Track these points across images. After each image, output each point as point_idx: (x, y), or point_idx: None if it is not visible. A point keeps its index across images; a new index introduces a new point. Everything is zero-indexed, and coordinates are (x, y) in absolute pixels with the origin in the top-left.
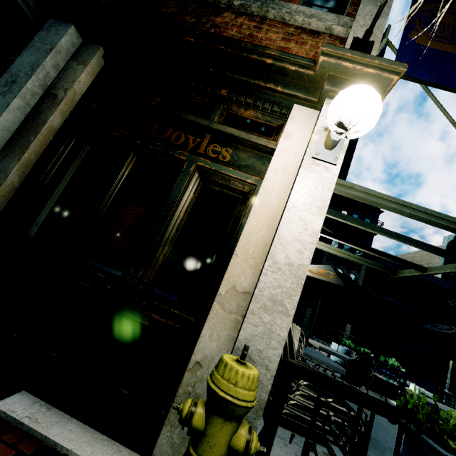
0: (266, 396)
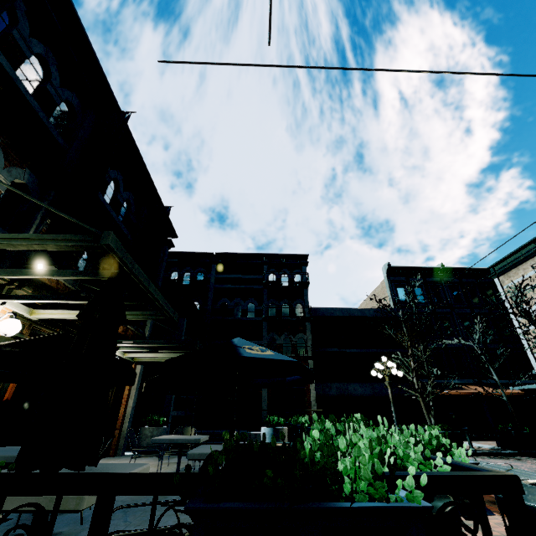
0: None
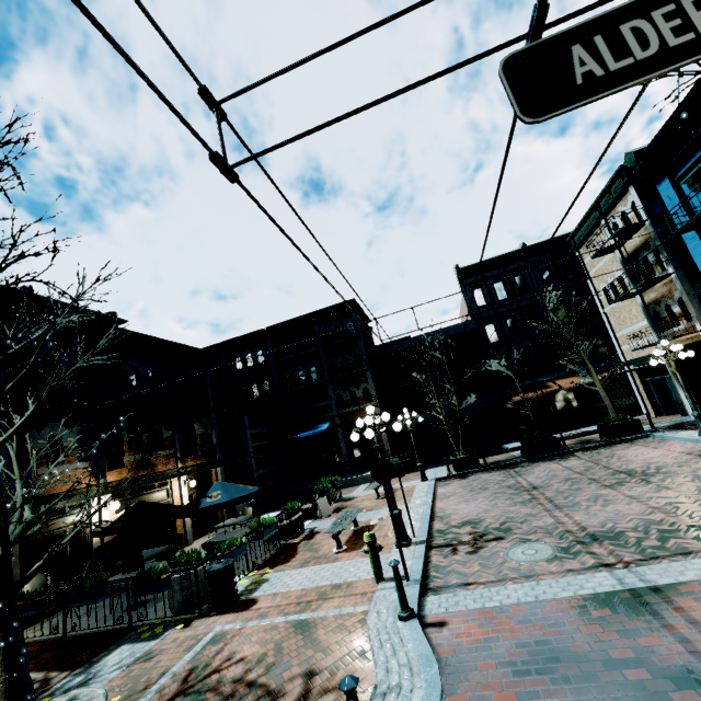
0: None
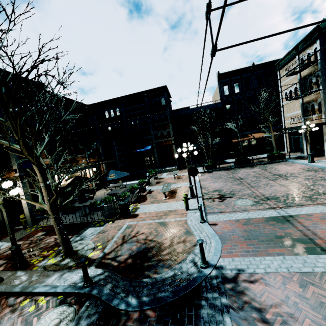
0: (30, 215)
